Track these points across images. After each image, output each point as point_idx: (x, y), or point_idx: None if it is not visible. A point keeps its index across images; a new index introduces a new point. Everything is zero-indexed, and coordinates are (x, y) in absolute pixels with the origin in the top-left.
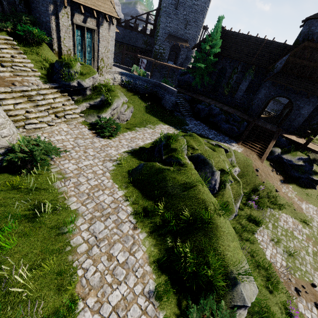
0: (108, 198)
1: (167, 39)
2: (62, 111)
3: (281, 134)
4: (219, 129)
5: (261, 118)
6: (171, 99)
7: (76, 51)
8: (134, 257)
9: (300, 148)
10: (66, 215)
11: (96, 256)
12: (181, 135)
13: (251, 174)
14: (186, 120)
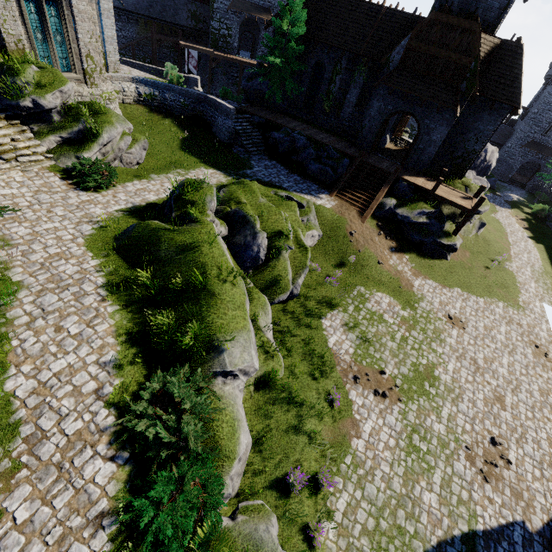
0: (72, 268)
1: (231, 8)
2: (13, 151)
3: (399, 177)
4: (306, 173)
5: (389, 151)
6: (226, 124)
7: (35, 43)
8: (93, 329)
9: (426, 197)
10: (4, 288)
11: (39, 328)
12: (227, 184)
13: (341, 239)
14: (250, 161)
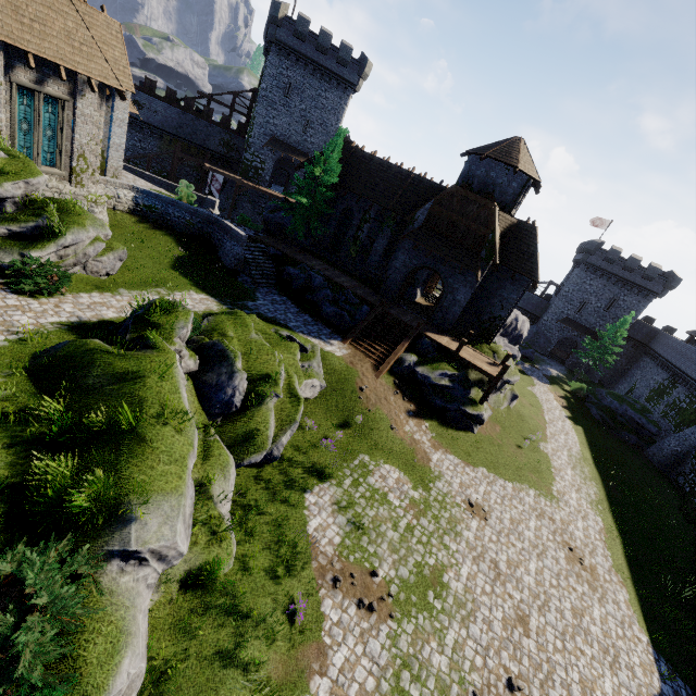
0: None
1: (268, 145)
2: None
3: (422, 332)
4: (320, 314)
5: (419, 306)
6: (235, 250)
7: (17, 132)
8: None
9: (450, 357)
10: None
11: None
12: (216, 313)
13: (349, 394)
14: (256, 293)
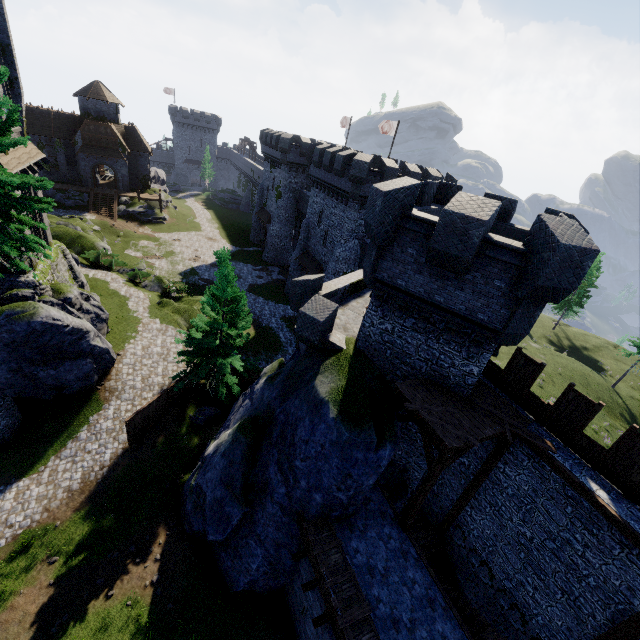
0: None
1: None
2: None
3: (119, 195)
4: (66, 207)
5: (105, 185)
6: None
7: None
8: None
9: (138, 200)
10: None
11: None
12: None
13: (111, 228)
14: None
